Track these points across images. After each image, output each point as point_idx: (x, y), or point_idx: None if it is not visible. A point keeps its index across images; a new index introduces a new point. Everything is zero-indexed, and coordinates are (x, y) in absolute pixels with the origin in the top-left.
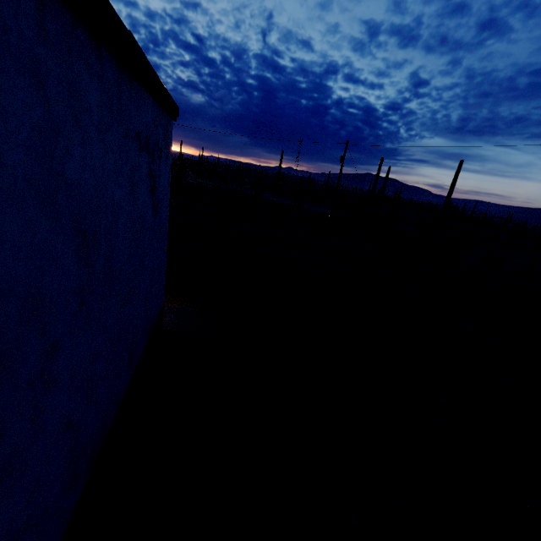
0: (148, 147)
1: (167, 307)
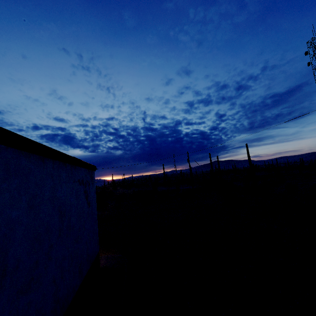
0: (83, 183)
1: (103, 256)
